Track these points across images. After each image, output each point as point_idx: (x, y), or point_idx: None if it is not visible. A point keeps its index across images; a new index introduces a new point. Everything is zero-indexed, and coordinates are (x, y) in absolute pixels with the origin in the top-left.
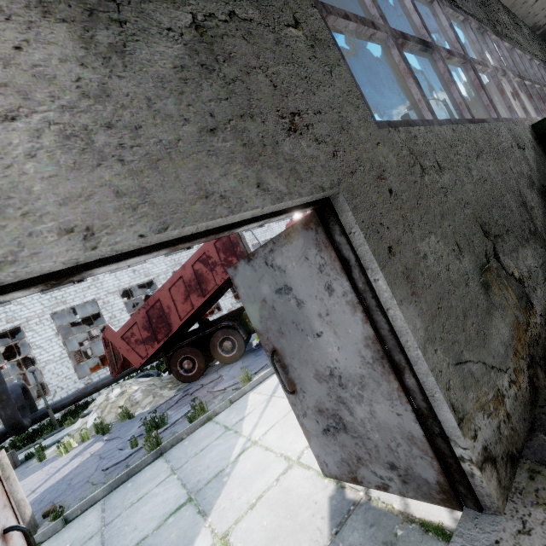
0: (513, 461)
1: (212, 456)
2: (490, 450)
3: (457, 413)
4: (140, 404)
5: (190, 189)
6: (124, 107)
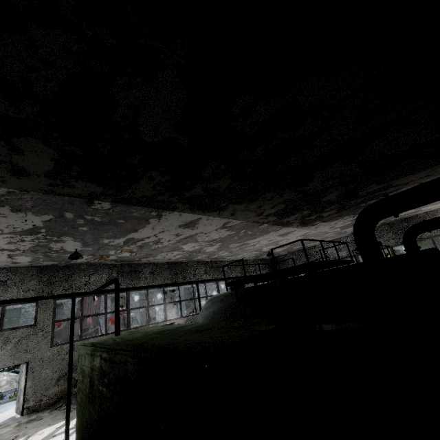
0: (34, 411)
1: (3, 409)
2: (30, 407)
3: (27, 399)
4: (1, 387)
5: (3, 364)
6: (1, 355)
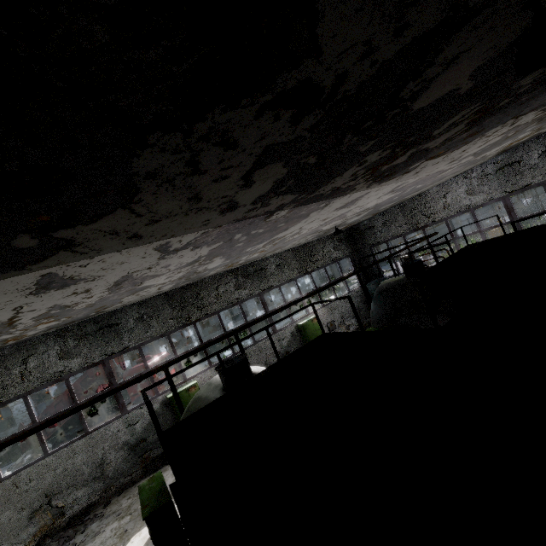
0: None
1: None
2: None
3: None
4: None
5: None
6: None
